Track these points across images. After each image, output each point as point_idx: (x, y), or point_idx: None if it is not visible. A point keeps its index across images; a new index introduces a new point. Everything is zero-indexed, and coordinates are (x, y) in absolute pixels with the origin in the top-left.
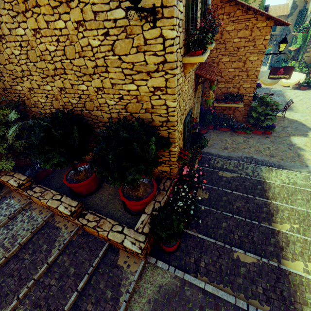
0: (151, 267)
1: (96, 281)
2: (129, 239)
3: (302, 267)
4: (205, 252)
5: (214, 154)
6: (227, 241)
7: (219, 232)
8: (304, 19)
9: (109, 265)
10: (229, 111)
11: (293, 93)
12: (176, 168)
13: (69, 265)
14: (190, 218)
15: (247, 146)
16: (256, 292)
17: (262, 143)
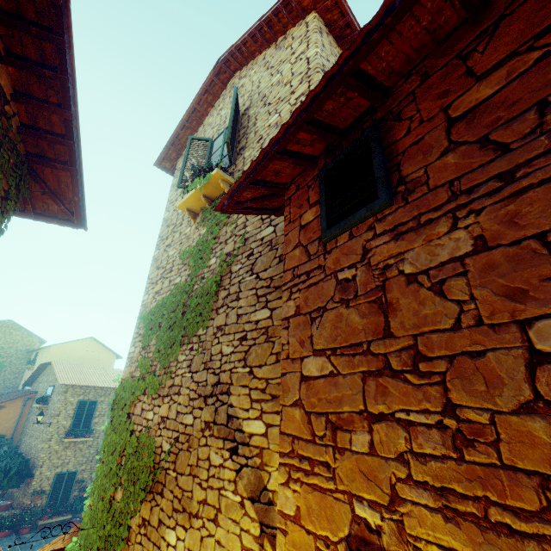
0: None
1: None
2: None
3: None
4: None
5: None
6: None
7: None
8: None
9: None
10: None
11: None
12: (28, 499)
13: None
14: None
15: None
16: None
17: None
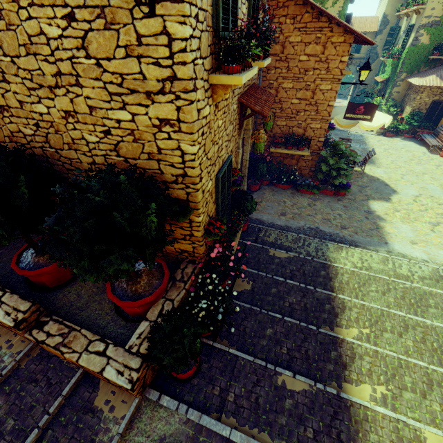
0: (150, 406)
1: (53, 438)
2: (113, 365)
3: (369, 394)
4: (237, 377)
5: (266, 223)
6: (271, 358)
7: (261, 344)
8: (396, 41)
9: (79, 408)
10: (291, 160)
11: (377, 140)
12: (202, 247)
13: (6, 414)
14: (218, 325)
15: (312, 211)
16: (304, 437)
17: (333, 208)
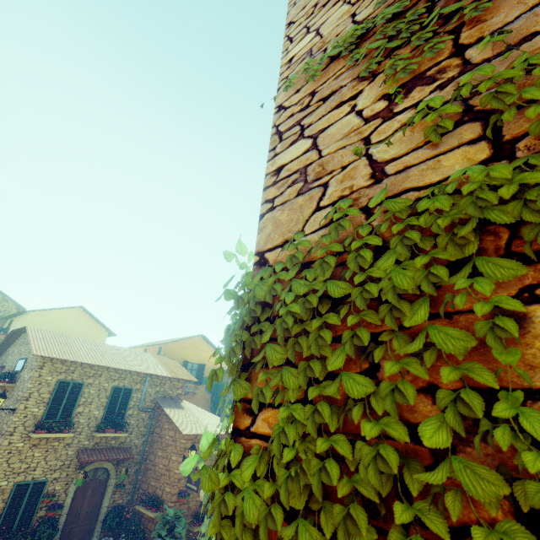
0: None
1: None
2: None
3: None
4: None
5: None
6: None
7: None
8: None
9: None
10: (152, 525)
11: None
12: None
13: None
14: None
15: None
16: None
17: None
